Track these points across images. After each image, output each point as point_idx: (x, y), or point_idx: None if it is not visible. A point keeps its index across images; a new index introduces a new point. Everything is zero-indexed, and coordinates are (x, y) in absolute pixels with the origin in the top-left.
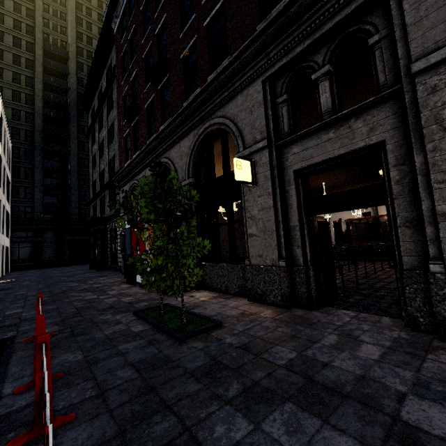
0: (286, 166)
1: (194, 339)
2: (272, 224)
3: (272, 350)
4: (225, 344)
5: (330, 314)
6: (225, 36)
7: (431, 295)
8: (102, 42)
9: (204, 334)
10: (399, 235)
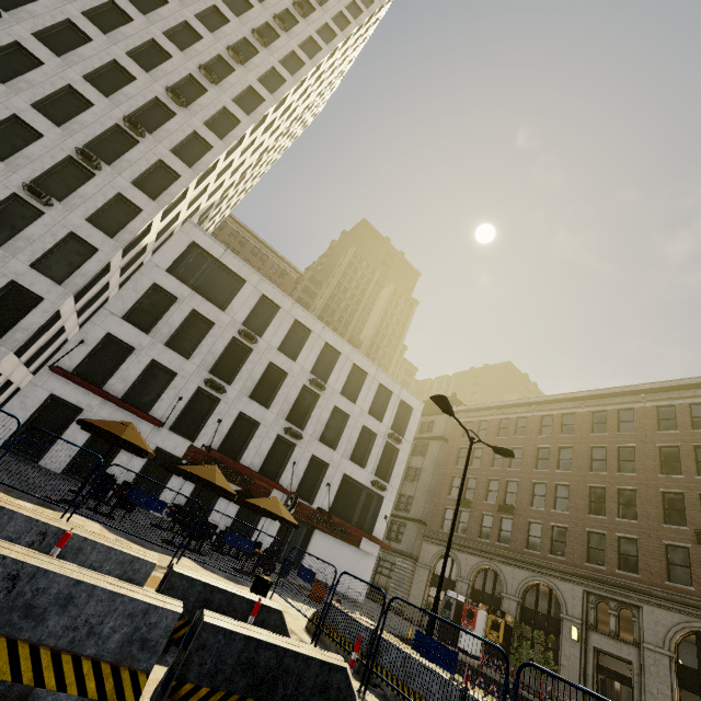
0: (589, 640)
1: None
2: (577, 666)
3: None
4: None
5: None
6: (563, 542)
7: None
8: (432, 404)
9: None
10: None
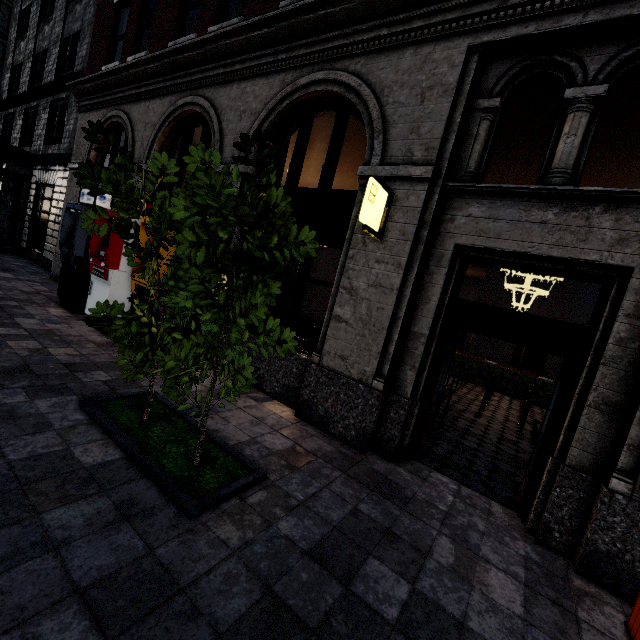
0: (445, 229)
1: (217, 512)
2: (384, 317)
3: (366, 570)
4: (281, 540)
5: (424, 480)
6: None
7: (595, 517)
8: None
9: (236, 501)
10: (582, 417)
